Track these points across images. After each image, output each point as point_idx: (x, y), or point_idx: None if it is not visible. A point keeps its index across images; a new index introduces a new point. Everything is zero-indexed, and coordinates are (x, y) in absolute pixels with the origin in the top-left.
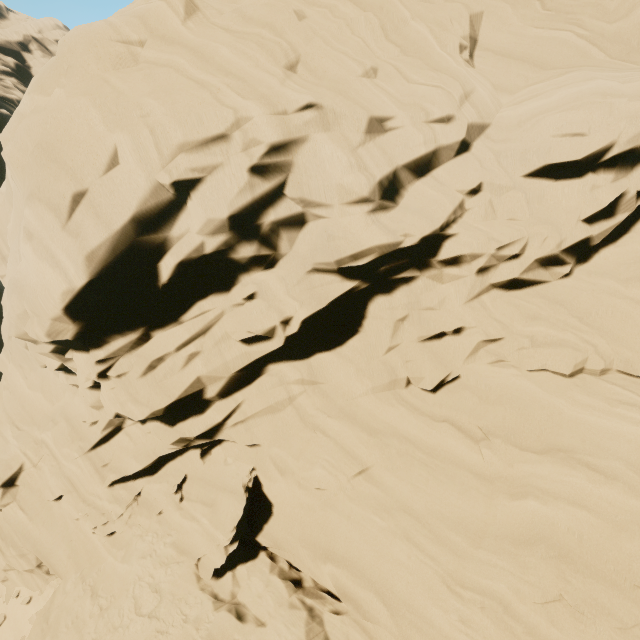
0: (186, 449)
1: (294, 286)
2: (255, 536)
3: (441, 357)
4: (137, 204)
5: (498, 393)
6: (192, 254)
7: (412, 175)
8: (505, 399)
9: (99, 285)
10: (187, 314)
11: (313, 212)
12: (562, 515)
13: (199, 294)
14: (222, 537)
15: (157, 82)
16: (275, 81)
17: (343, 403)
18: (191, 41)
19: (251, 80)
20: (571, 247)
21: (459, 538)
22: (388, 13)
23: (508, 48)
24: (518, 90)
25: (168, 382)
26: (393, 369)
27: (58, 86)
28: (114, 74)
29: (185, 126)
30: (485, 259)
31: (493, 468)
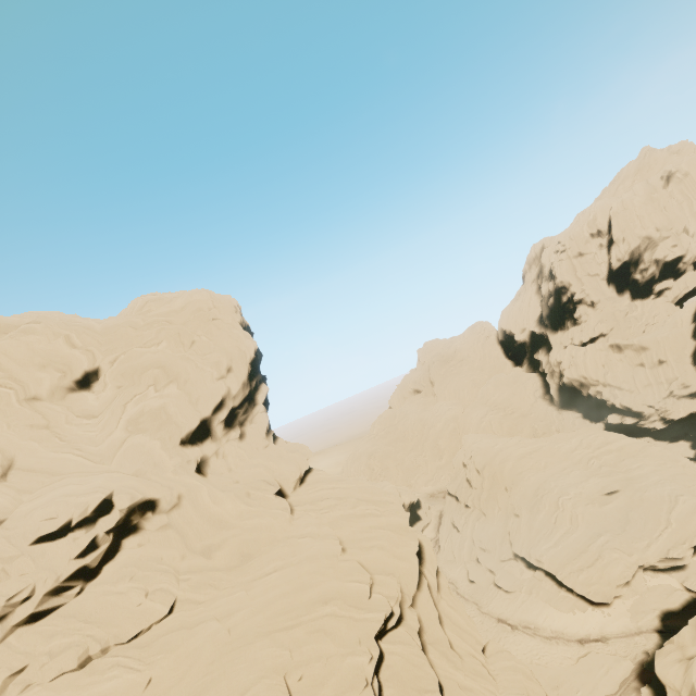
0: None
1: None
2: None
3: None
4: None
5: None
6: None
7: None
8: None
9: None
10: None
11: None
12: None
13: None
14: None
15: None
16: None
17: None
18: None
19: None
20: (72, 576)
21: None
22: None
23: (33, 466)
24: (37, 490)
25: None
26: None
27: None
28: None
29: None
30: None
31: None
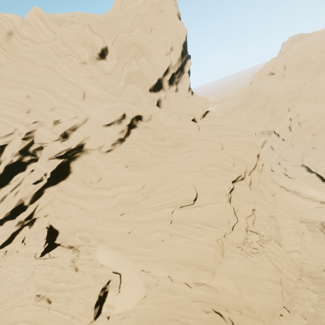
0: (22, 228)
1: (45, 164)
2: (54, 241)
3: (96, 172)
4: None
5: (110, 177)
6: (9, 163)
7: (71, 131)
8: (111, 177)
9: None
10: (12, 181)
11: (44, 145)
12: (122, 196)
13: (14, 174)
14: (42, 243)
15: None
16: (24, 117)
17: (72, 193)
18: None
19: (17, 118)
20: (116, 140)
21: (106, 211)
22: (56, 92)
23: (92, 96)
24: (96, 106)
25: (10, 203)
26: (84, 179)
27: None
28: None
29: None
30: (96, 146)
31: (112, 194)
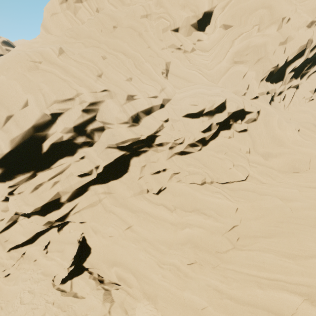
0: (50, 228)
1: (100, 153)
2: (82, 263)
3: (159, 180)
4: (35, 121)
5: (178, 192)
6: (57, 140)
7: (144, 114)
8: (180, 194)
9: (15, 152)
10: (54, 165)
11: (107, 126)
12: (196, 231)
13: (60, 157)
14: (66, 264)
15: (46, 78)
16: (93, 81)
17: (122, 201)
18: (61, 64)
19: (83, 80)
20: (199, 140)
21: (164, 247)
22: (137, 59)
23: (178, 74)
24: (181, 88)
25: (43, 194)
26: (141, 186)
27: (2, 74)
28: (28, 73)
29: (57, 94)
30: (171, 144)
31: (177, 220)
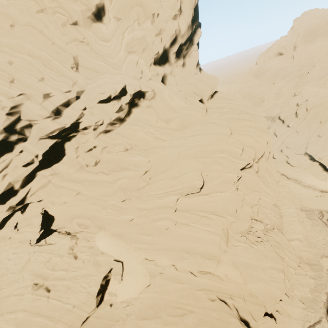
0: (14, 213)
1: (36, 145)
2: (50, 227)
3: (93, 155)
4: None
5: (109, 160)
6: None
7: (64, 107)
8: (111, 161)
9: None
10: None
11: (33, 122)
12: (123, 181)
13: (0, 155)
14: (36, 229)
15: None
16: (7, 88)
17: (68, 177)
18: None
19: None
20: (115, 119)
21: (105, 198)
22: (44, 59)
23: (88, 66)
24: (92, 79)
25: None
26: (80, 162)
27: None
28: None
29: None
30: (93, 126)
31: (112, 179)
